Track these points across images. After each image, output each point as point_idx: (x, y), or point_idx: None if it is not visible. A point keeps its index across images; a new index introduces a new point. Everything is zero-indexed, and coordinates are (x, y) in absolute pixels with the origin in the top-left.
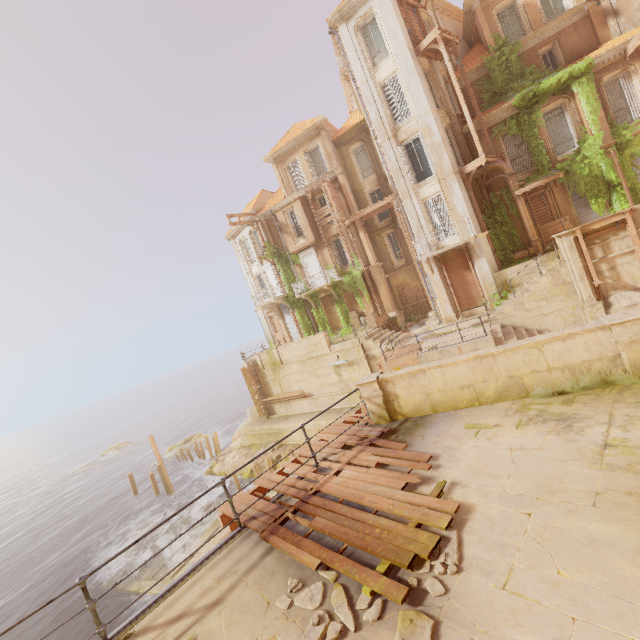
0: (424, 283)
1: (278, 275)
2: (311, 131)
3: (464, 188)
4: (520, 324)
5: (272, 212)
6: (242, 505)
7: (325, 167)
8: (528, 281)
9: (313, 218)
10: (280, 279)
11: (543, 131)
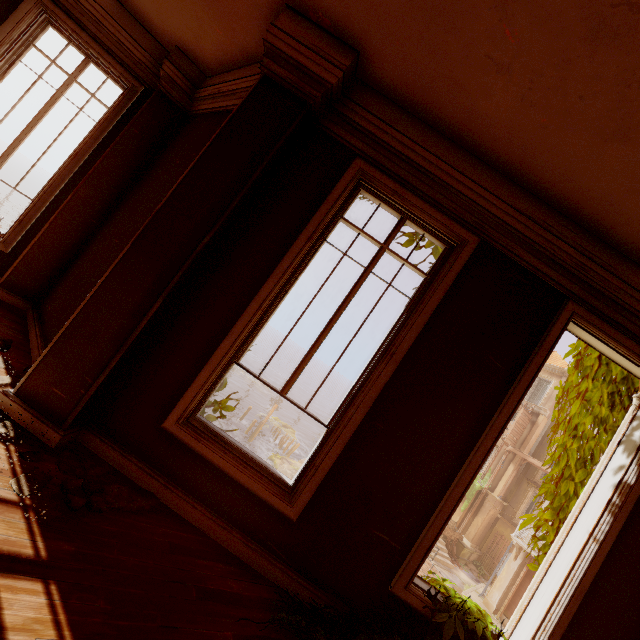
0: None
1: None
2: (556, 369)
3: None
4: None
5: None
6: None
7: (541, 399)
8: None
9: None
10: None
11: None
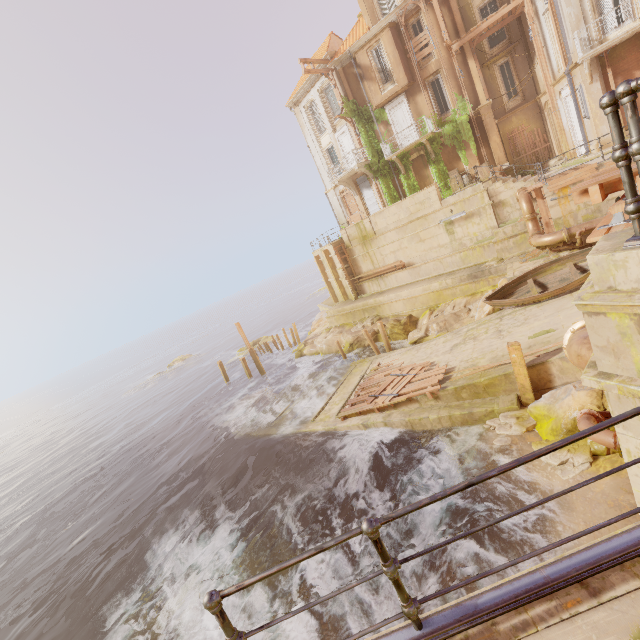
0: (548, 122)
1: (358, 139)
2: None
3: None
4: None
5: (350, 55)
6: (633, 166)
7: None
8: None
9: (405, 53)
10: (361, 144)
11: None
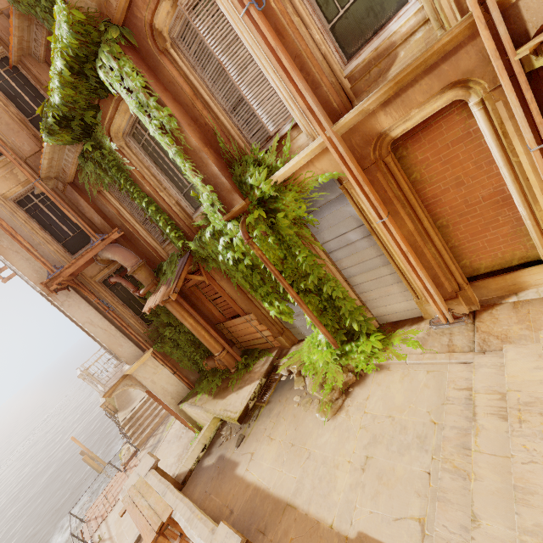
0: None
1: None
2: None
3: (83, 303)
4: None
5: None
6: None
7: None
8: None
9: None
10: None
11: (139, 177)
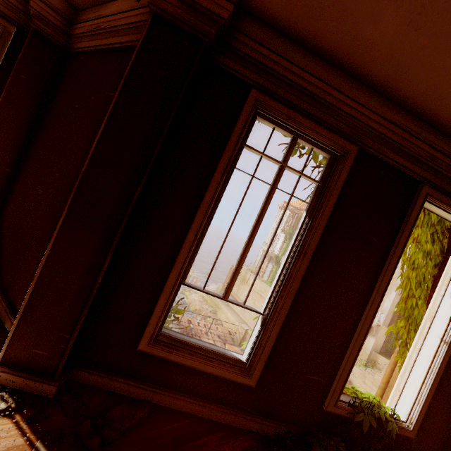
0: None
1: (283, 244)
2: None
3: (398, 298)
4: (355, 384)
5: None
6: (183, 320)
7: None
8: (378, 371)
9: None
10: (282, 246)
11: None
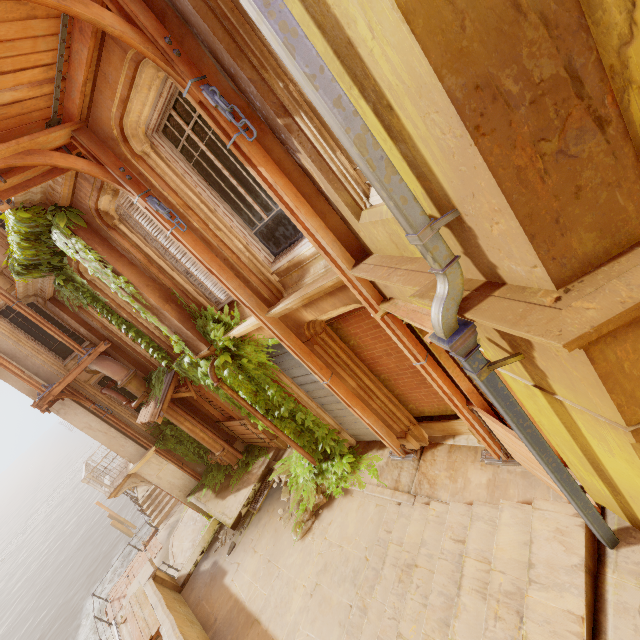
0: None
1: None
2: None
3: (79, 409)
4: None
5: None
6: None
7: None
8: None
9: None
10: None
11: (115, 306)
